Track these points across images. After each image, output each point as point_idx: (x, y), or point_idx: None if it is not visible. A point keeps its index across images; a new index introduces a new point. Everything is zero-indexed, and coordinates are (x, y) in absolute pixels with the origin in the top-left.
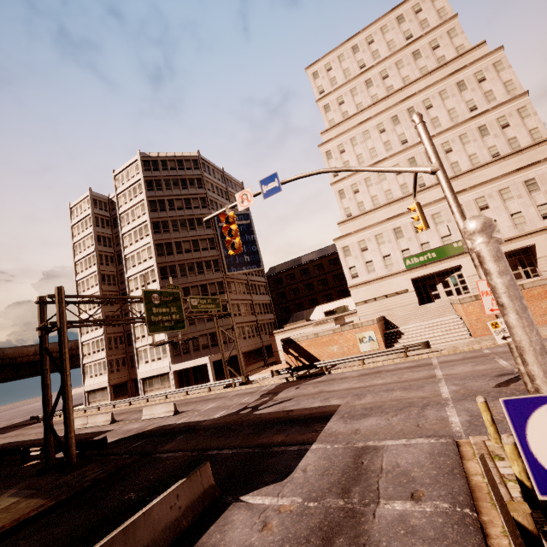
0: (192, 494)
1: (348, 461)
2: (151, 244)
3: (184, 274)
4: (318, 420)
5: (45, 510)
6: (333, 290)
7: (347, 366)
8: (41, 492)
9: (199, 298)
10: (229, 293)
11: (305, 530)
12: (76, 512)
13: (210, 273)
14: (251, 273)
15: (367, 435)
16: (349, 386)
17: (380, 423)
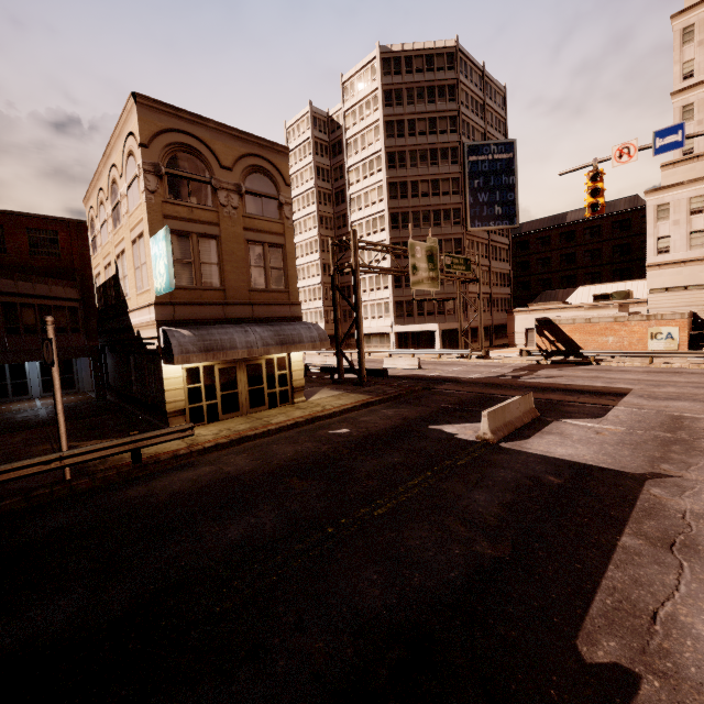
0: (525, 407)
1: (664, 420)
2: (384, 182)
3: (417, 225)
4: (609, 394)
5: (377, 401)
6: (606, 267)
7: (624, 361)
8: (357, 392)
9: (452, 257)
10: (466, 255)
11: (639, 439)
12: (406, 405)
13: (448, 226)
14: (494, 230)
15: (680, 410)
16: (636, 378)
17: (695, 406)
